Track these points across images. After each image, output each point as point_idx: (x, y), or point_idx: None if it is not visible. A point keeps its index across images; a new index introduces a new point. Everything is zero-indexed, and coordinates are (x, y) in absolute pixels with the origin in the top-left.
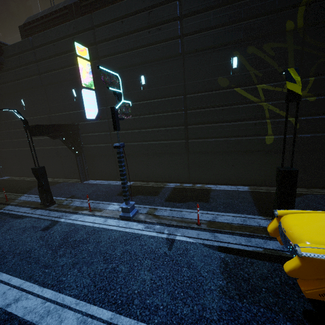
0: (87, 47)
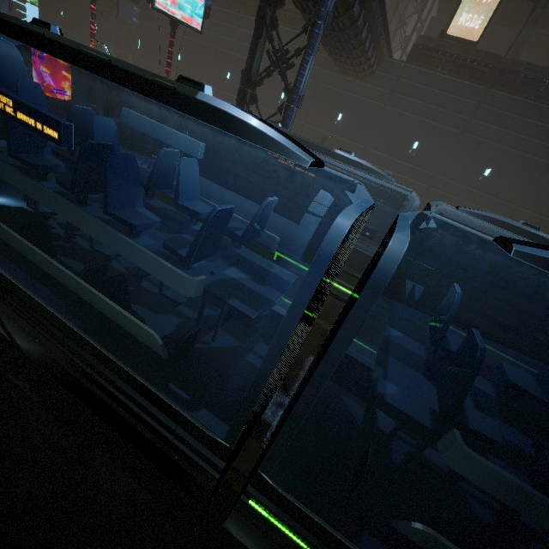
0: None
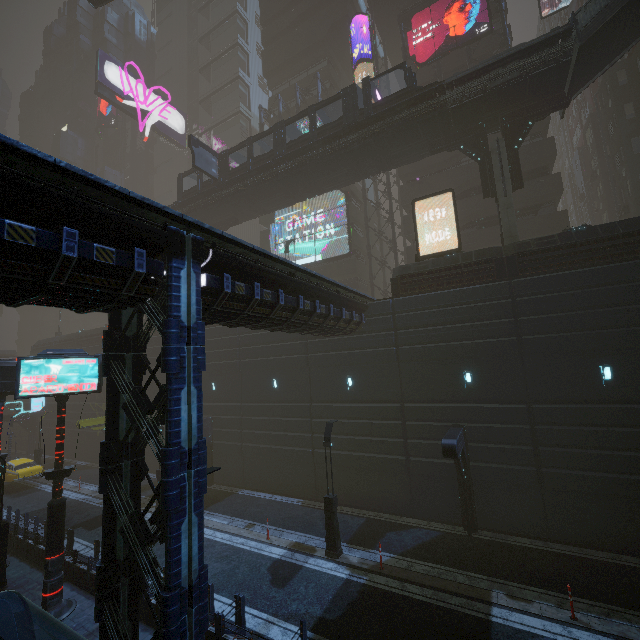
0: None
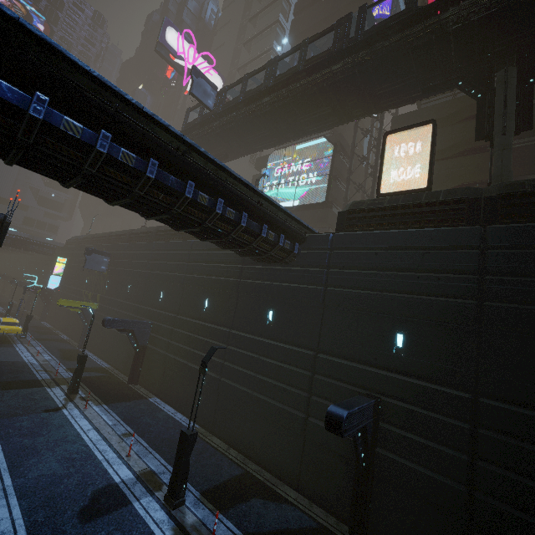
0: (67, 258)
